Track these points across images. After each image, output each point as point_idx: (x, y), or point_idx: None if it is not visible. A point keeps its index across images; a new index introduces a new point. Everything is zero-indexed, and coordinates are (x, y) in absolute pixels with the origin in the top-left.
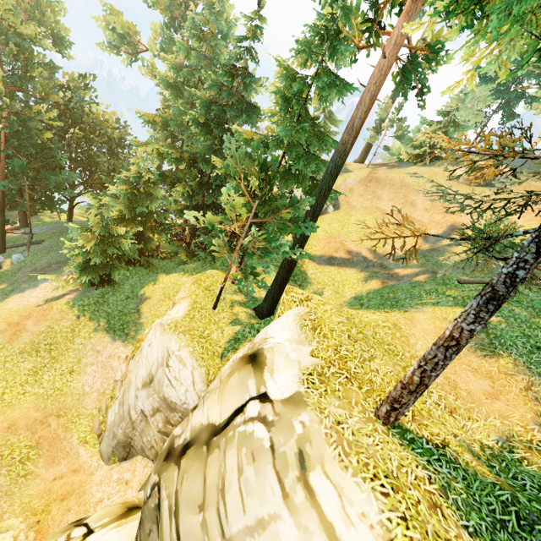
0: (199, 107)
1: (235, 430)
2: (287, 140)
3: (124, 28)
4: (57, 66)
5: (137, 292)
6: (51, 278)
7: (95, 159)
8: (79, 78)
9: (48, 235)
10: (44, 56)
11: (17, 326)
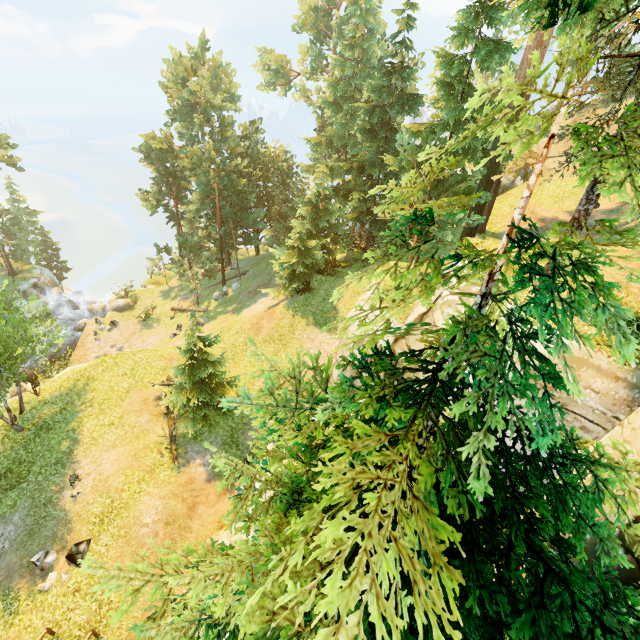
0: (362, 116)
1: (437, 305)
2: (453, 121)
3: (278, 63)
4: (233, 121)
5: (330, 295)
6: (270, 290)
7: (271, 194)
8: (250, 125)
9: (249, 267)
10: (231, 117)
11: (257, 325)
